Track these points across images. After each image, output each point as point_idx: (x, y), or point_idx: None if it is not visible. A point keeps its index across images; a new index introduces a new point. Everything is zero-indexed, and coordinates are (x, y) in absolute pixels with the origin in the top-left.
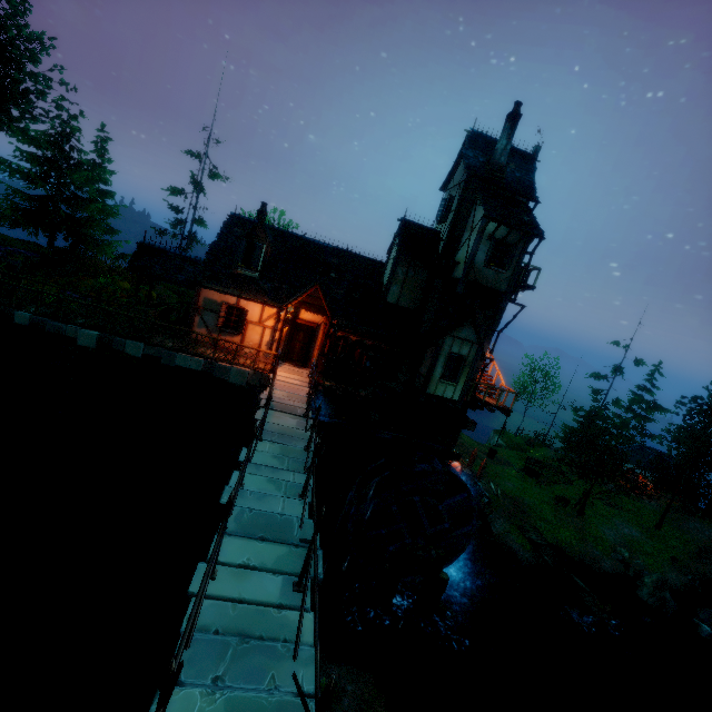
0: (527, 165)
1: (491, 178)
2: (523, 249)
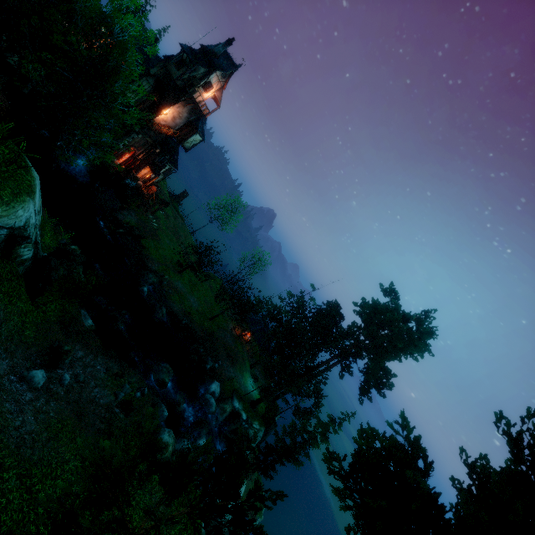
0: (232, 67)
1: (208, 53)
2: (189, 68)
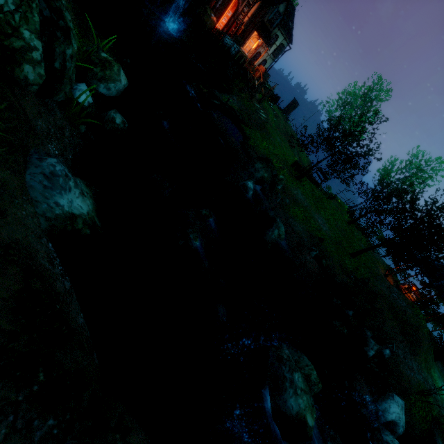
0: None
1: None
2: None
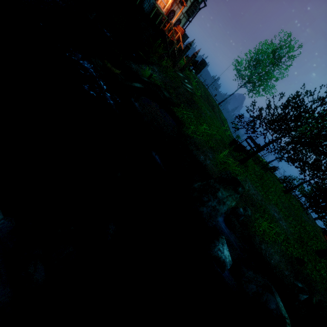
0: None
1: None
2: None
